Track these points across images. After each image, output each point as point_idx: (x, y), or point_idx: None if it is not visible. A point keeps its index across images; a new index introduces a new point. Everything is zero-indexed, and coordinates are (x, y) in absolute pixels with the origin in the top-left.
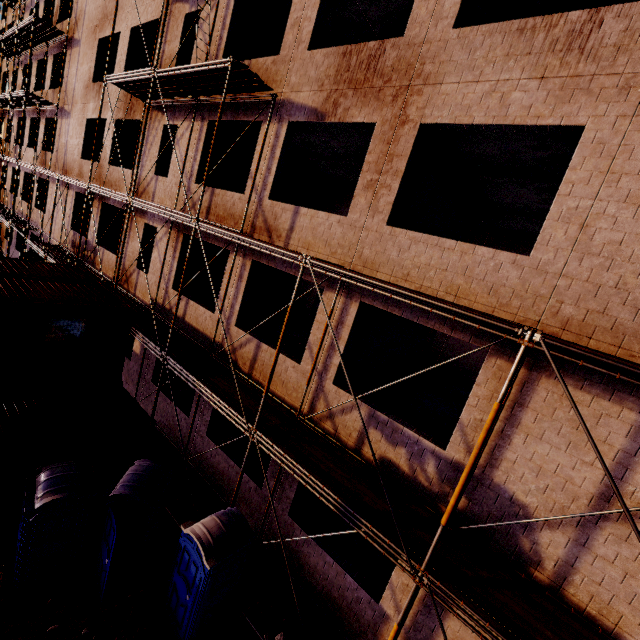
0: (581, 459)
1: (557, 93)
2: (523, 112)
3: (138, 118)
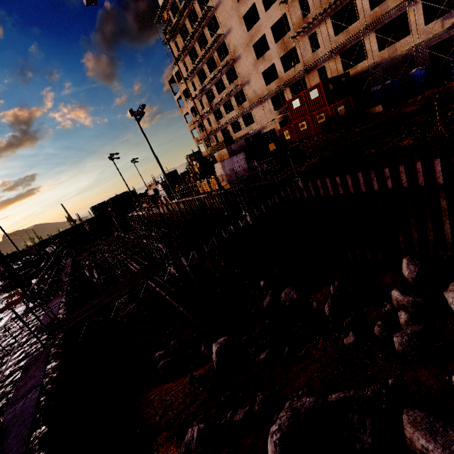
0: None
1: None
2: None
3: (292, 47)
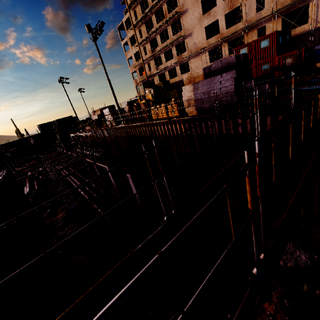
0: None
1: None
2: None
3: (238, 5)
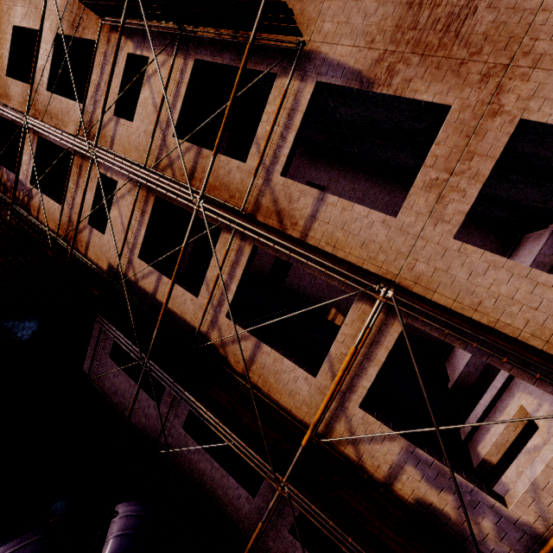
0: None
1: None
2: None
3: (89, 38)
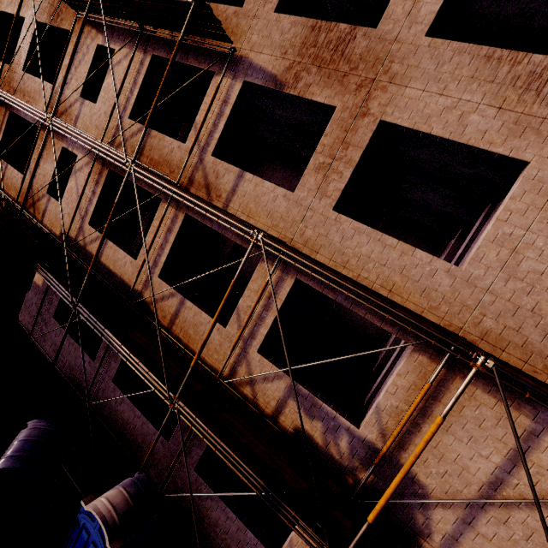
0: (479, 452)
1: (511, 126)
2: (478, 135)
3: (66, 28)
